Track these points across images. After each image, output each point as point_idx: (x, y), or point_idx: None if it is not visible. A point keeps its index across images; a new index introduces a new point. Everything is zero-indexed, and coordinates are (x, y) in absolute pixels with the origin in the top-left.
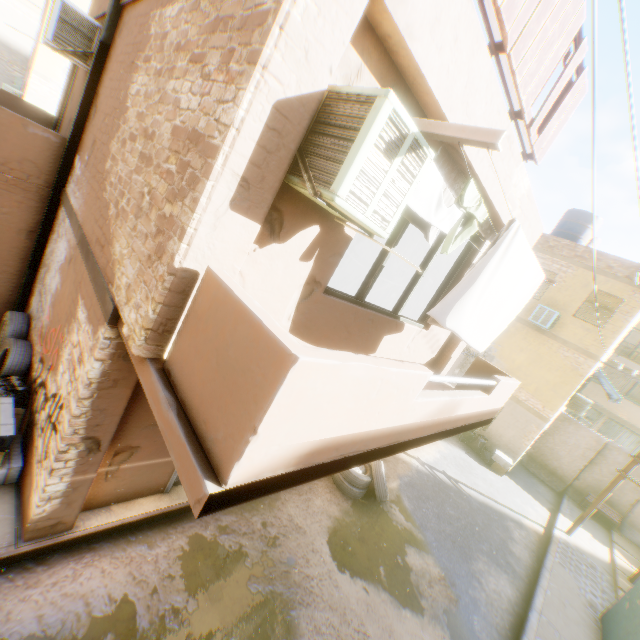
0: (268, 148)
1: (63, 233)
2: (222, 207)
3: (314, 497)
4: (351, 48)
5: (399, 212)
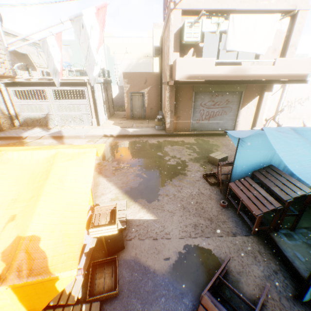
0: (175, 41)
1: (163, 89)
2: (172, 53)
3: None
4: (184, 17)
5: (199, 35)
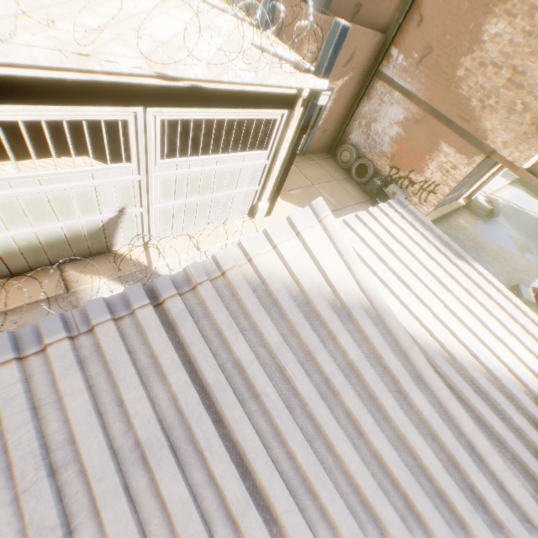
0: None
1: (390, 102)
2: None
3: (465, 217)
4: None
5: None
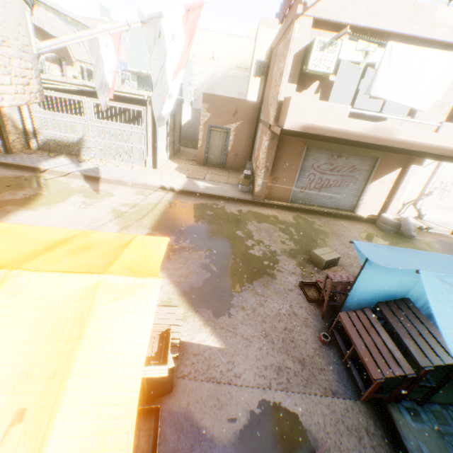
0: (294, 66)
1: (259, 130)
2: (286, 84)
3: (358, 224)
4: (315, 30)
5: (333, 64)
